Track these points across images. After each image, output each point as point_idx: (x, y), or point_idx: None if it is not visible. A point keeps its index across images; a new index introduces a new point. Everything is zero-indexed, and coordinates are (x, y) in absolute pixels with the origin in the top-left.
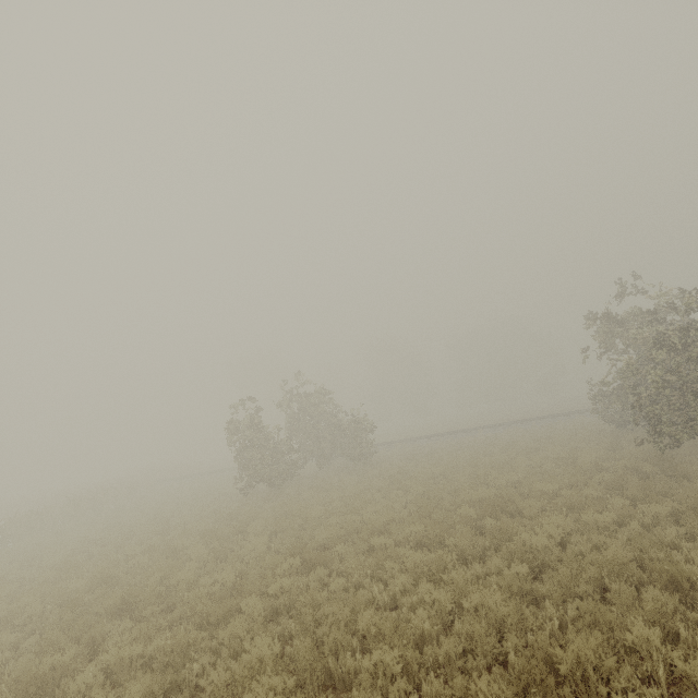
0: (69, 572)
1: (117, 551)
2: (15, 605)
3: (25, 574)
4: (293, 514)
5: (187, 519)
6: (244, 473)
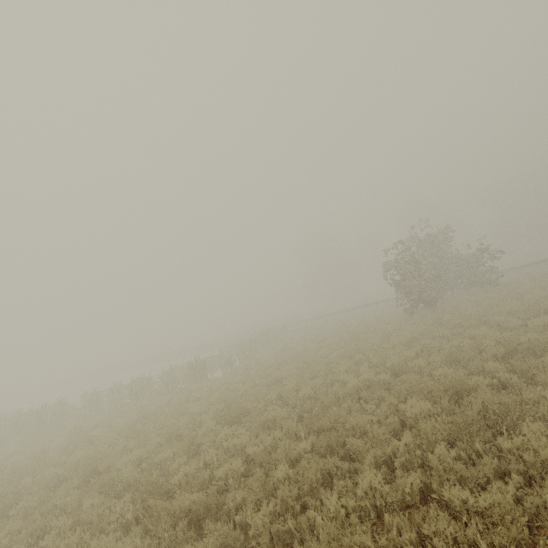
0: (377, 352)
1: (377, 345)
2: (388, 364)
3: (324, 360)
4: (516, 310)
5: (390, 329)
6: (408, 298)
